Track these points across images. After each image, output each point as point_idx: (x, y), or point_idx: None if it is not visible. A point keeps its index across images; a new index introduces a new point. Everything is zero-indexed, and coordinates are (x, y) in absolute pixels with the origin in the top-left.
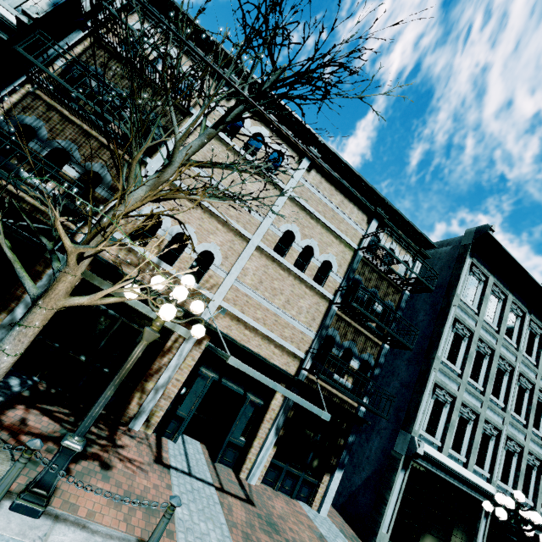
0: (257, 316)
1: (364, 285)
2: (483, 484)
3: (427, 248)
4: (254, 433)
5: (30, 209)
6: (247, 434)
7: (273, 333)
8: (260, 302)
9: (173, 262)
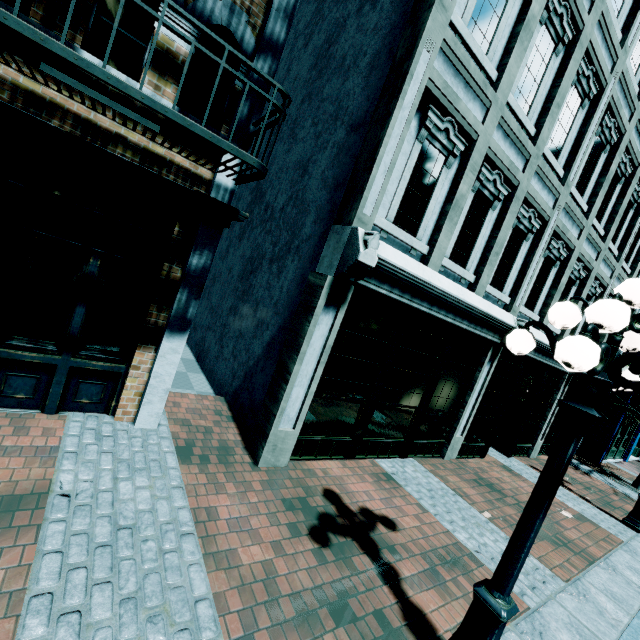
0: None
1: None
2: (499, 314)
3: None
4: None
5: None
6: None
7: None
8: None
9: None
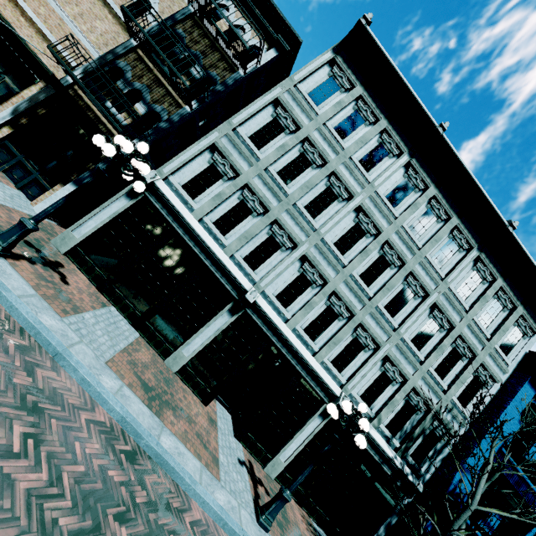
0: (39, 11)
1: (187, 44)
2: (235, 271)
3: (296, 49)
4: None
5: None
6: None
7: (52, 34)
8: (48, 1)
9: None
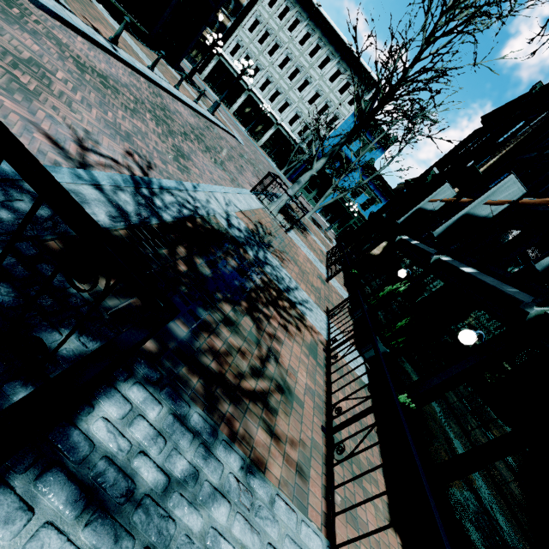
0: None
1: None
2: (245, 80)
3: None
4: None
5: None
6: None
7: None
8: None
9: None
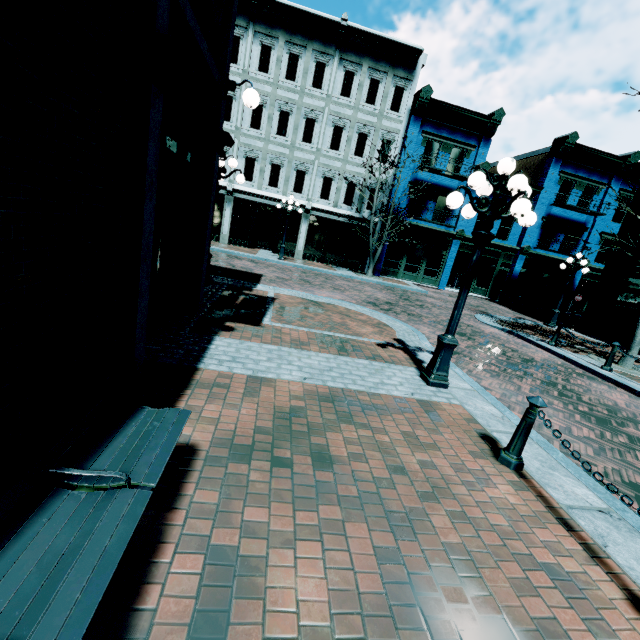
0: None
1: None
2: None
3: None
4: None
5: None
6: None
7: None
8: None
9: None
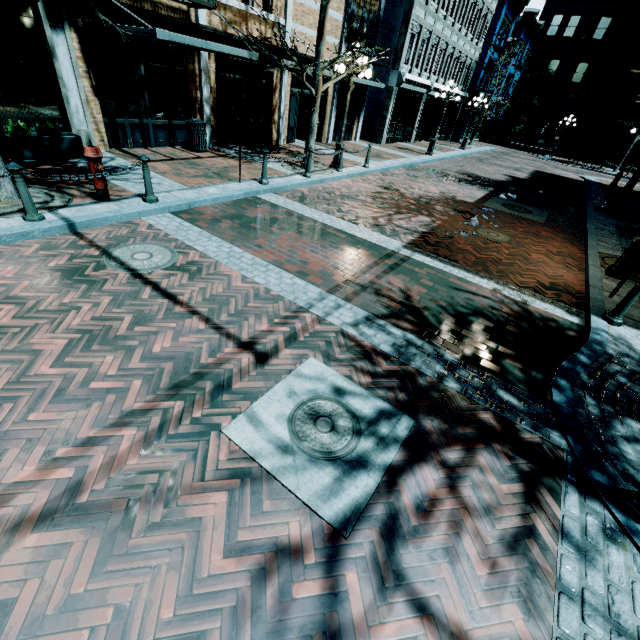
0: (310, 23)
1: None
2: (427, 83)
3: None
4: (324, 116)
5: (151, 7)
6: (320, 119)
7: None
8: (310, 7)
9: (248, 0)
